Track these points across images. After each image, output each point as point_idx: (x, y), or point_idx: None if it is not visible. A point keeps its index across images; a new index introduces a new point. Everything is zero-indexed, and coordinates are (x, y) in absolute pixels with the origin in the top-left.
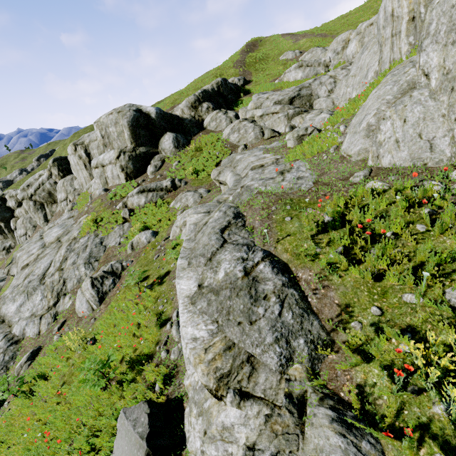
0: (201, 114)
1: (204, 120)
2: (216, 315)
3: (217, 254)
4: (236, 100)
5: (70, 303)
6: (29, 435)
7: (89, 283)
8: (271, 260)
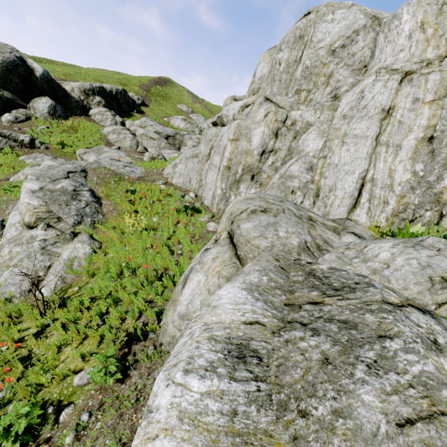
0: (91, 103)
1: (92, 109)
2: (47, 200)
3: (60, 180)
4: (129, 111)
5: None
6: None
7: None
8: (92, 192)
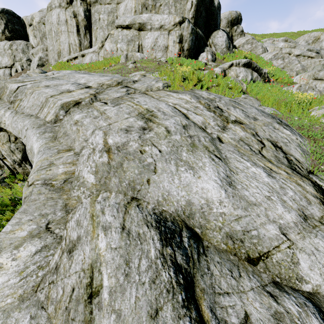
0: (234, 34)
1: (236, 41)
2: None
3: None
4: None
5: None
6: None
7: None
8: None
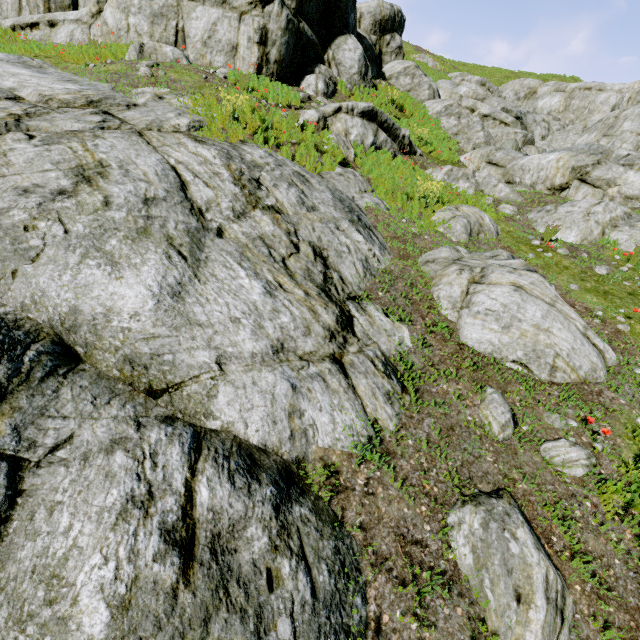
0: (385, 50)
1: (387, 64)
2: None
3: None
4: None
5: (407, 334)
6: None
7: (546, 281)
8: None
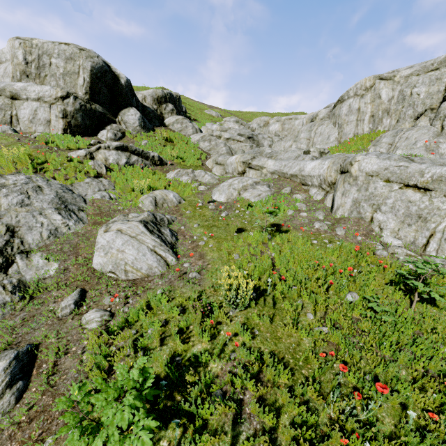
0: (164, 112)
1: (166, 119)
2: None
3: None
4: None
5: (54, 267)
6: (373, 443)
7: (140, 225)
8: None
